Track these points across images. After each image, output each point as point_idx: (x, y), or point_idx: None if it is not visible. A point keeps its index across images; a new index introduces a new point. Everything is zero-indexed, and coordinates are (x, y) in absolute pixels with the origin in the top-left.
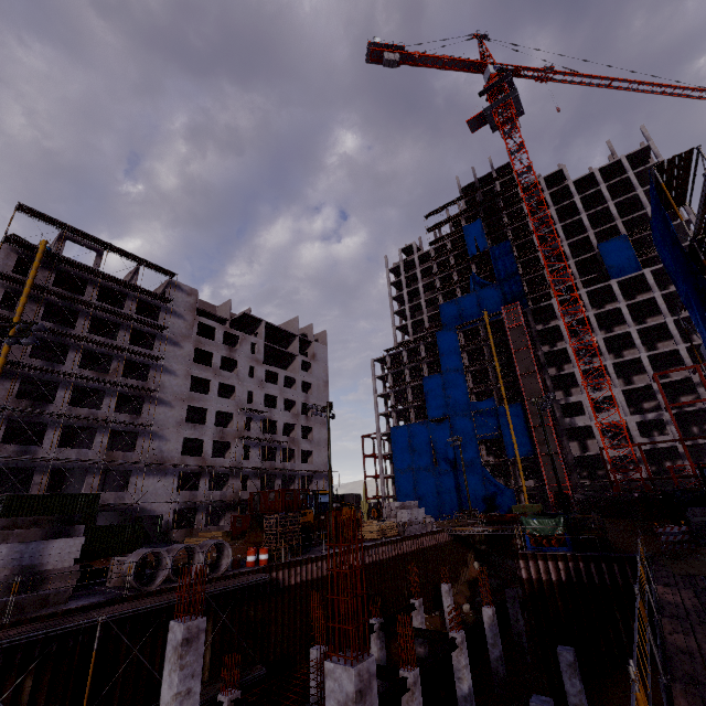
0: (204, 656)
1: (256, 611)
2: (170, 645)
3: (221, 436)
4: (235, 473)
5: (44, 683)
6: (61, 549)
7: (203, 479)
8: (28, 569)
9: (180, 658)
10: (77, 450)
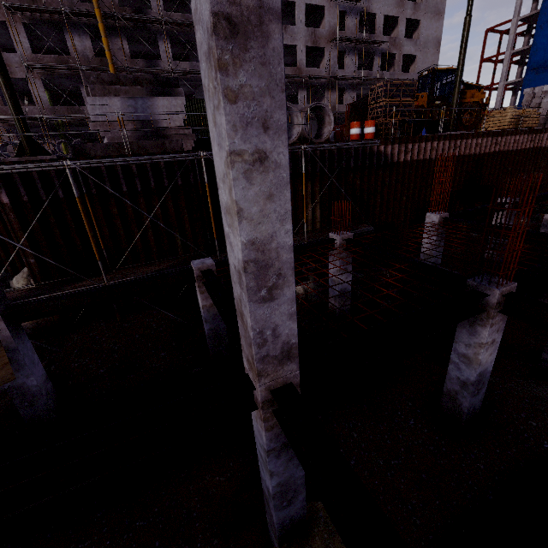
0: (314, 211)
1: (361, 182)
2: (201, 61)
3: (313, 40)
4: (331, 86)
5: (183, 207)
6: (167, 109)
7: (301, 92)
8: (147, 125)
9: (218, 68)
10: (189, 64)
